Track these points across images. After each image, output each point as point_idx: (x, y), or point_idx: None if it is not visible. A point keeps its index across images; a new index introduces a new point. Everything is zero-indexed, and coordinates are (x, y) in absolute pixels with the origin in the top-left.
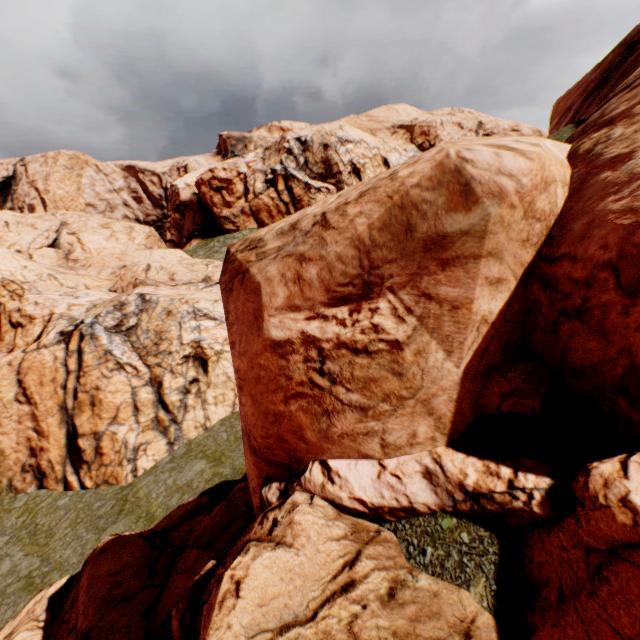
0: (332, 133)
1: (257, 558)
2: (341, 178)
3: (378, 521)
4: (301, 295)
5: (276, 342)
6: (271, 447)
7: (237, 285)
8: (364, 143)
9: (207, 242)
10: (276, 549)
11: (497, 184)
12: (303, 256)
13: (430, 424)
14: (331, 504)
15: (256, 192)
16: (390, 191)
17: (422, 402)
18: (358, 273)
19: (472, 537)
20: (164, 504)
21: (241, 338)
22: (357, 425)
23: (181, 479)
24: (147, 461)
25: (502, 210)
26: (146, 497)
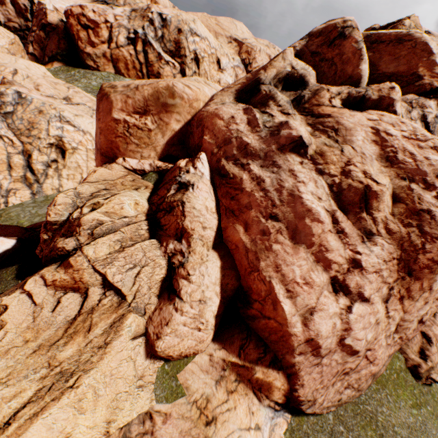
0: (187, 22)
1: (101, 168)
2: (185, 61)
3: (135, 173)
4: (126, 107)
5: (116, 119)
6: (108, 152)
7: (105, 99)
8: (207, 41)
9: (69, 69)
10: (106, 169)
11: (182, 95)
12: (129, 96)
13: (155, 154)
14: (124, 167)
15: (118, 44)
16: (155, 86)
17: (154, 147)
18: (143, 106)
19: (155, 175)
20: (30, 220)
21: (104, 117)
22: (135, 149)
23: (41, 211)
24: (16, 200)
25: (183, 102)
26: (16, 216)
